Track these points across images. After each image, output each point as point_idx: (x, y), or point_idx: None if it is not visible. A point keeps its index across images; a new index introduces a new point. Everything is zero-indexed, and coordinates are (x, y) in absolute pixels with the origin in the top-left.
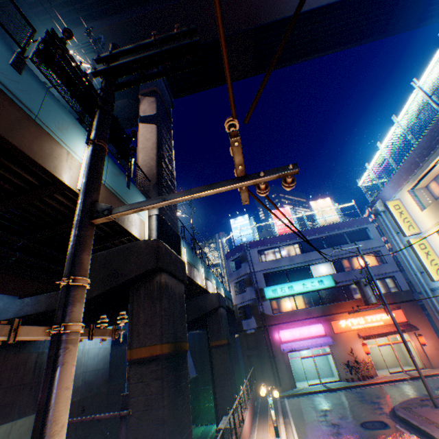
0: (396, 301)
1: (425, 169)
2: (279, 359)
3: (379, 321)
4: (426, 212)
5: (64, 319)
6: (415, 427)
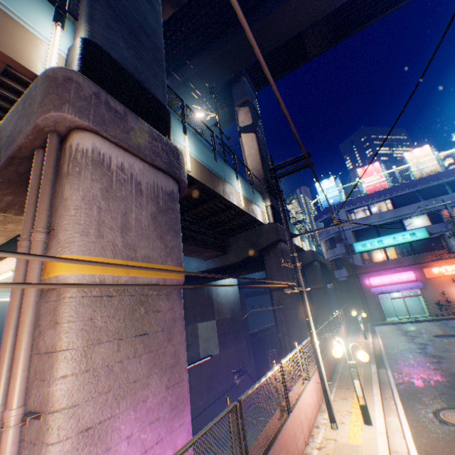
0: None
1: None
2: (369, 299)
3: None
4: None
5: (295, 262)
6: None
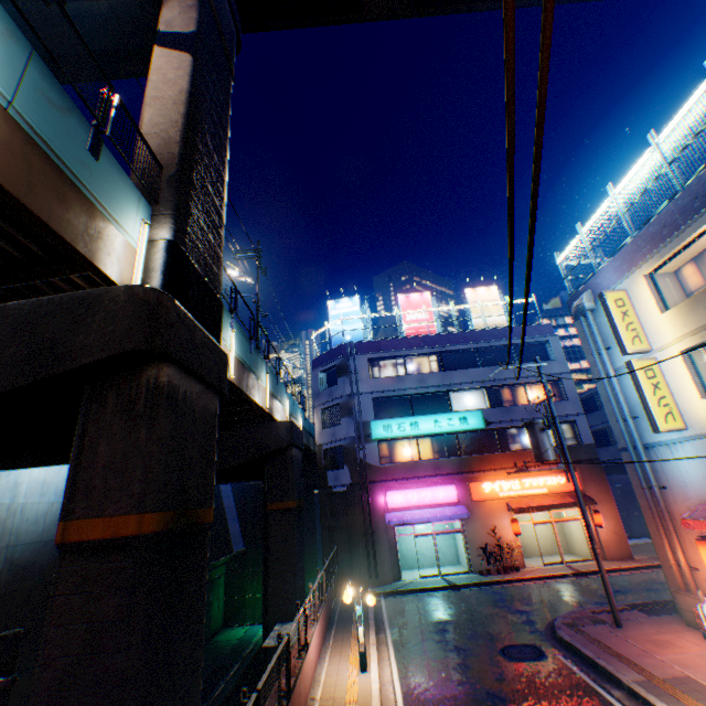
0: (572, 459)
1: (689, 237)
2: (380, 536)
3: (542, 487)
4: (670, 315)
5: None
6: (588, 660)
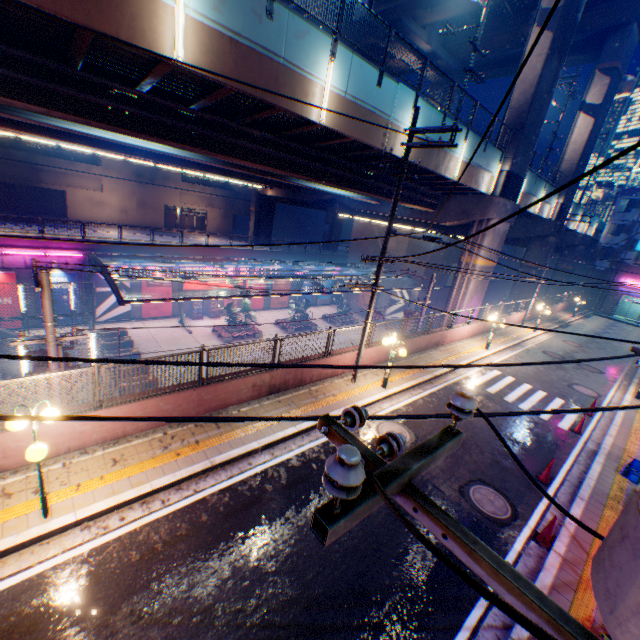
0: None
1: None
2: (609, 296)
3: None
4: None
5: (543, 269)
6: None
